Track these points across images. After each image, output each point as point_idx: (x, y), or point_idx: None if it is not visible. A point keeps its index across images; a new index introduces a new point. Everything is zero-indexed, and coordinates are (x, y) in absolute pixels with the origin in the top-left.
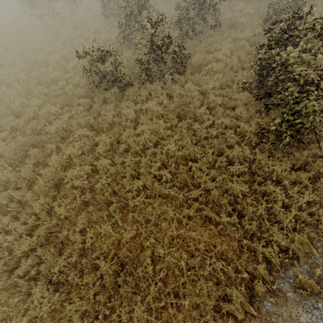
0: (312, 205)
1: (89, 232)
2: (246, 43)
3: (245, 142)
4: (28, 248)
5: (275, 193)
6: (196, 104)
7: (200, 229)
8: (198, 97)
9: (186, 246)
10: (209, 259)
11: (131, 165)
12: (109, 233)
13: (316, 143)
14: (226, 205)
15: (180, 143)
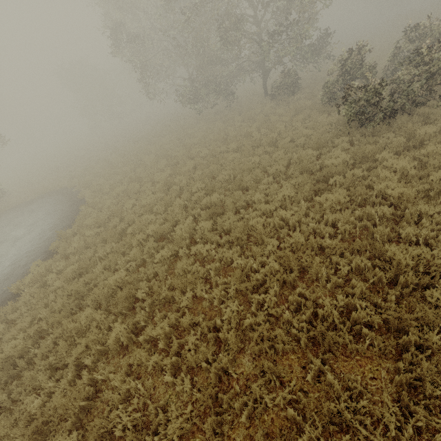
0: None
1: None
2: None
3: None
4: None
5: None
6: None
7: None
8: None
9: None
10: None
11: None
12: None
13: None
14: None
15: None
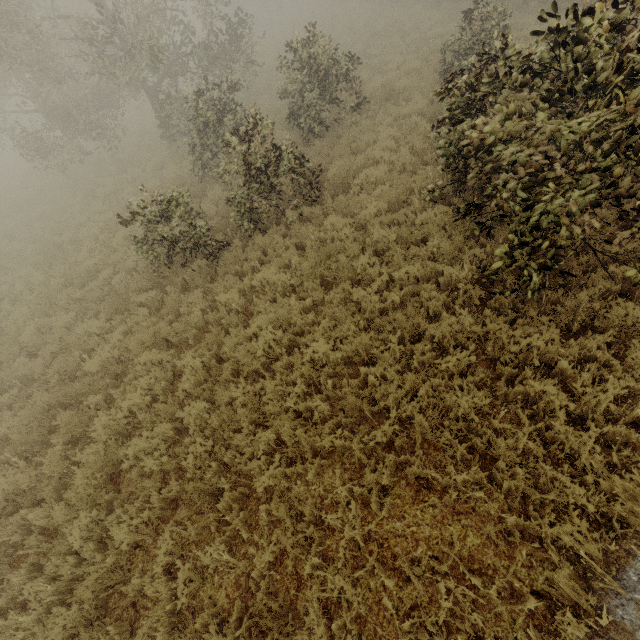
0: (633, 400)
1: (181, 572)
2: (419, 119)
3: (460, 301)
4: (64, 636)
5: (547, 394)
6: (351, 250)
7: (413, 511)
8: (352, 237)
9: (391, 557)
10: (446, 577)
11: (248, 402)
12: (226, 561)
13: (600, 268)
14: (453, 444)
15: (336, 333)
